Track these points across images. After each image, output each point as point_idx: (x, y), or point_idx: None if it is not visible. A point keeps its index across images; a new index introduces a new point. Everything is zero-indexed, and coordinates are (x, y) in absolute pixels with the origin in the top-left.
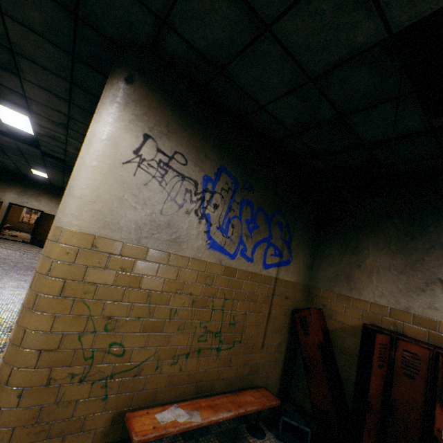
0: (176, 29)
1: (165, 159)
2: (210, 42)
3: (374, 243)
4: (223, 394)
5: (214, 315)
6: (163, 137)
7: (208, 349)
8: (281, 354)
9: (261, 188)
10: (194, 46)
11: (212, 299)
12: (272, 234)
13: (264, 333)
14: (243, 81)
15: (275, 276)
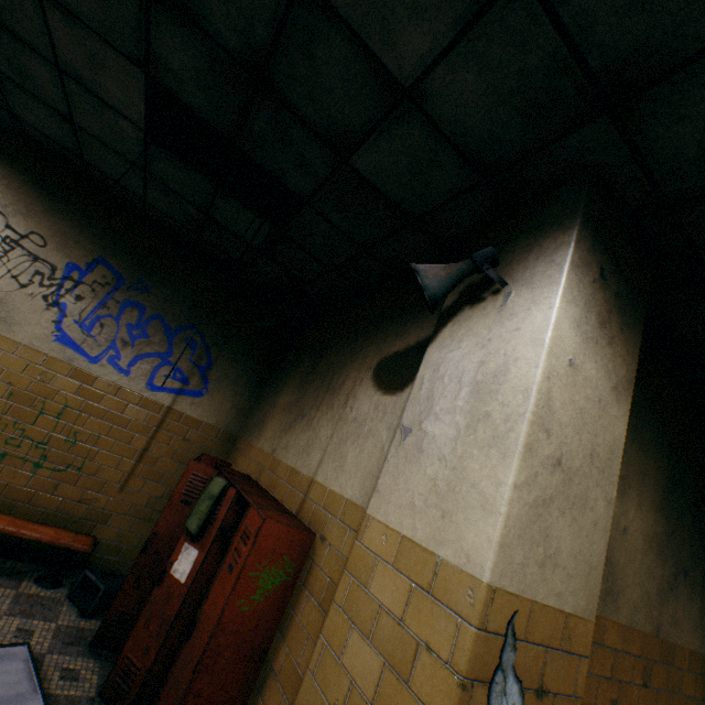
0: (26, 121)
1: (16, 237)
2: (54, 133)
3: (293, 378)
4: (17, 516)
5: (42, 421)
6: (20, 216)
7: (21, 459)
8: (159, 513)
9: (165, 294)
10: (48, 136)
11: (44, 400)
12: (174, 351)
13: (129, 472)
14: (107, 171)
15: (168, 405)
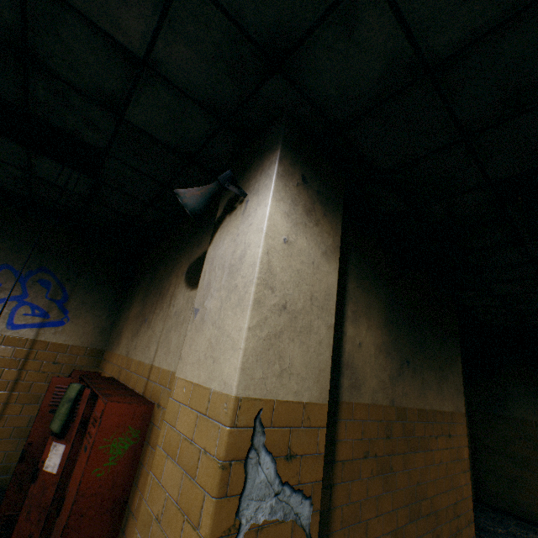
0: None
1: None
2: None
3: (139, 294)
4: None
5: None
6: None
7: None
8: None
9: (9, 246)
10: None
11: None
12: (29, 292)
13: (5, 402)
14: None
15: (33, 338)
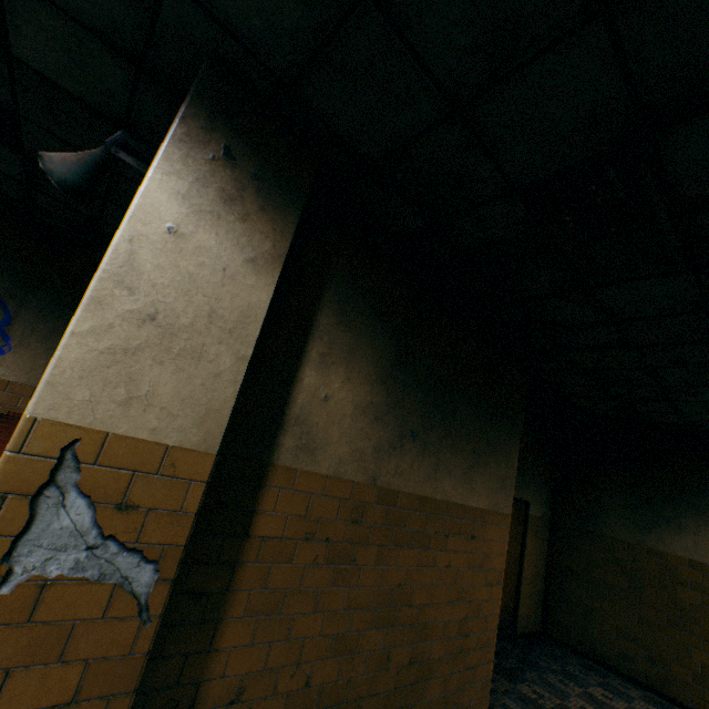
0: None
1: None
2: None
3: None
4: None
5: None
6: None
7: None
8: None
9: None
10: None
11: None
12: None
13: None
14: None
15: None
